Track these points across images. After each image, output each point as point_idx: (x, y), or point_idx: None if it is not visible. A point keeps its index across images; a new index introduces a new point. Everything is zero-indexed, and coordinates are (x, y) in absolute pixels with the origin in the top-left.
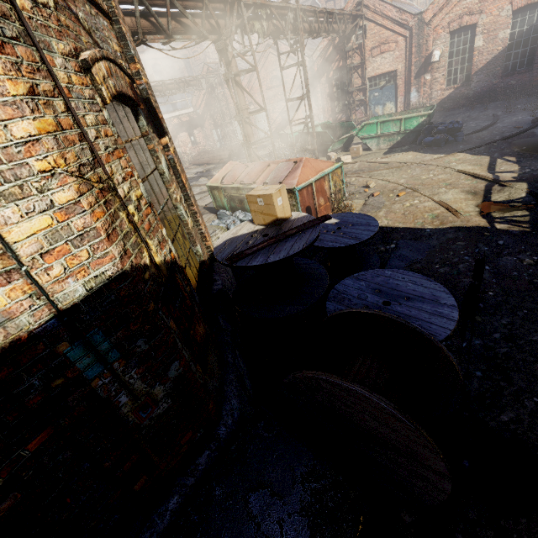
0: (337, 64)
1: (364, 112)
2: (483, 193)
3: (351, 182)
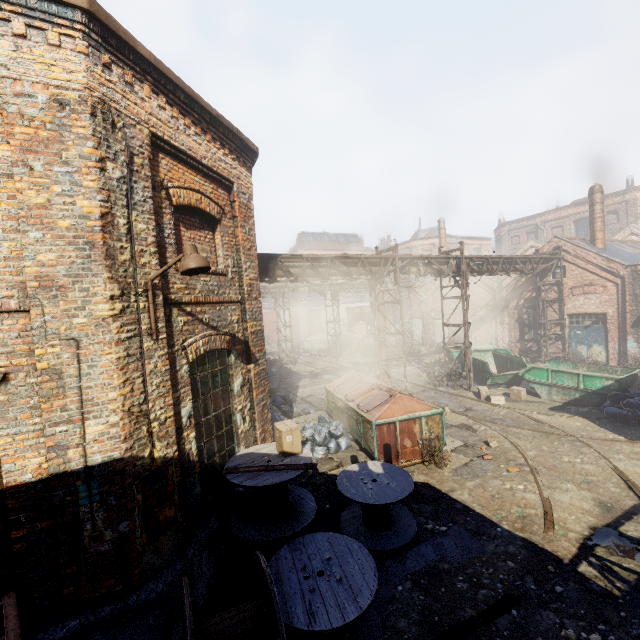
0: (529, 294)
1: (560, 347)
2: (619, 514)
3: (478, 431)
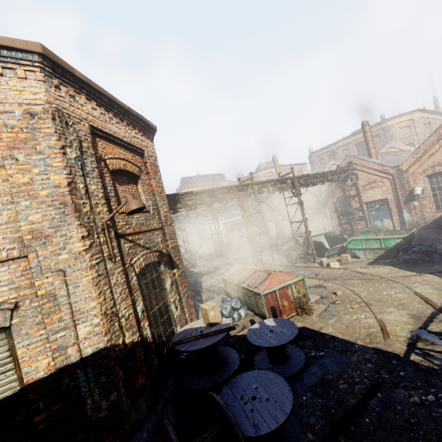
0: (339, 194)
1: (364, 224)
2: (425, 320)
3: (327, 287)
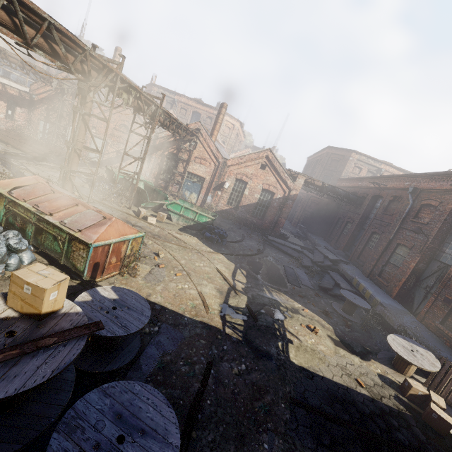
0: (173, 150)
1: (178, 189)
2: (226, 295)
3: (148, 244)
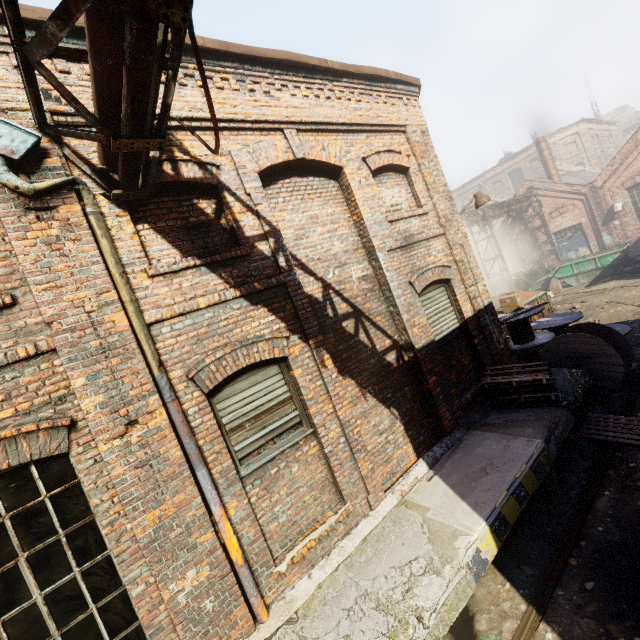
0: (518, 229)
1: (556, 259)
2: None
3: (557, 308)
